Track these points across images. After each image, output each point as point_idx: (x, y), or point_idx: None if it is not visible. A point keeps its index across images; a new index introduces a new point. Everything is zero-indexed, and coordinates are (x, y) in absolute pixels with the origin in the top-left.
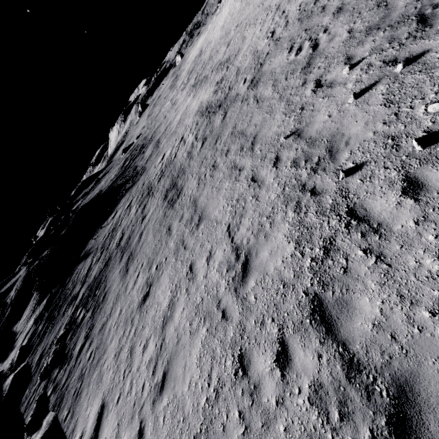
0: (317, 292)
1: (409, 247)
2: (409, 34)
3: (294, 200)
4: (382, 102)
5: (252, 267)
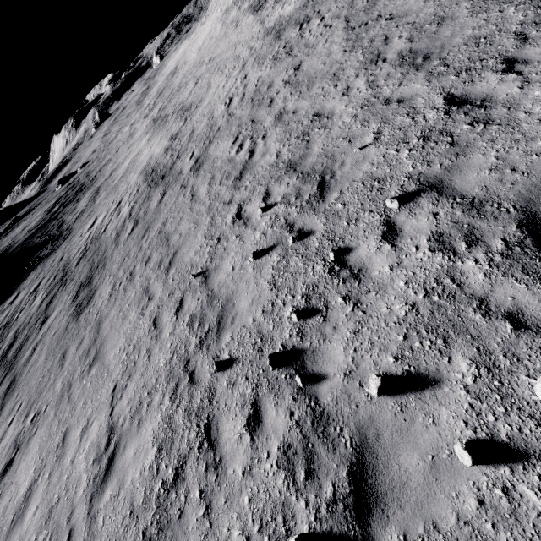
0: (152, 538)
1: (230, 506)
2: (309, 197)
3: (175, 380)
4: (270, 279)
5: (114, 468)
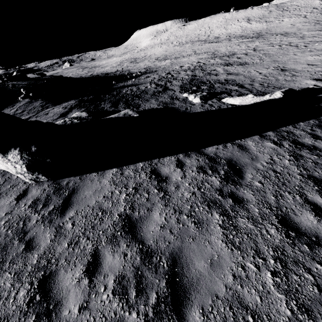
0: None
1: None
2: None
3: None
4: None
5: None
